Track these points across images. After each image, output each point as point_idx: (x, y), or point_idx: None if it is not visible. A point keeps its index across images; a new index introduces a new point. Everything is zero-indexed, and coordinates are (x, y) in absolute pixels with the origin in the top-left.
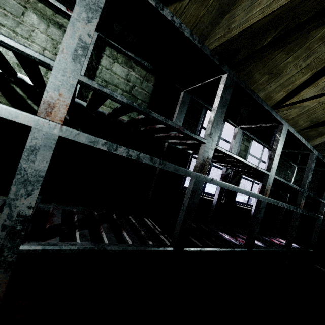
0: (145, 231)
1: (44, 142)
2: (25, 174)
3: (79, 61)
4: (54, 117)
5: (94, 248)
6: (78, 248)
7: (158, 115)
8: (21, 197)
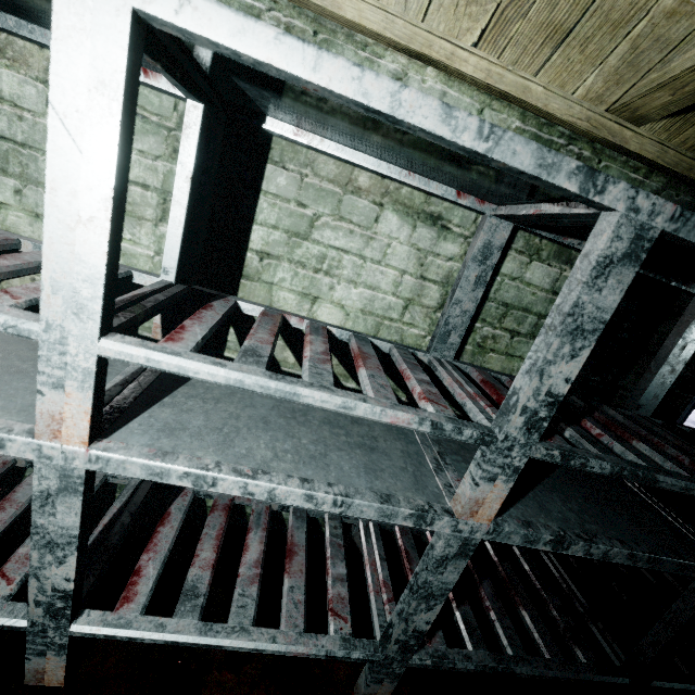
0: (558, 610)
1: (459, 550)
2: (429, 587)
3: (538, 427)
4: (480, 516)
5: (497, 669)
6: (475, 666)
7: (671, 483)
8: (420, 612)
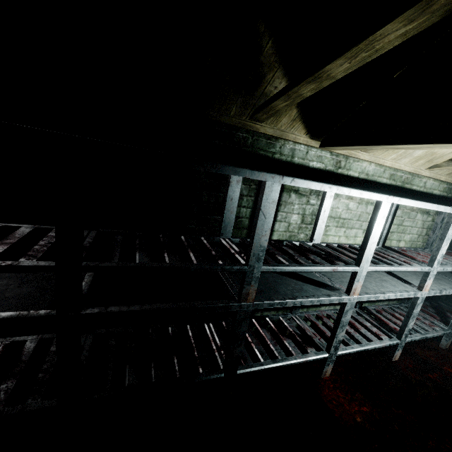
0: None
1: None
2: None
3: None
4: None
5: None
6: None
7: None
8: None
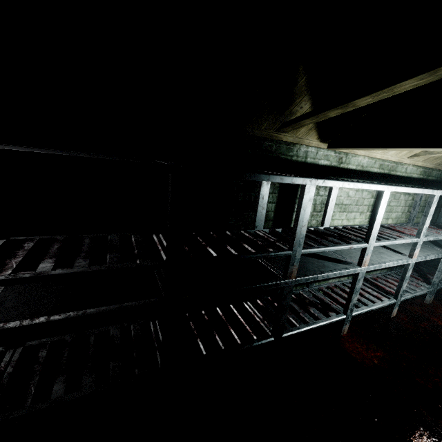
0: None
1: None
2: None
3: None
4: None
5: None
6: None
7: None
8: (441, 275)
